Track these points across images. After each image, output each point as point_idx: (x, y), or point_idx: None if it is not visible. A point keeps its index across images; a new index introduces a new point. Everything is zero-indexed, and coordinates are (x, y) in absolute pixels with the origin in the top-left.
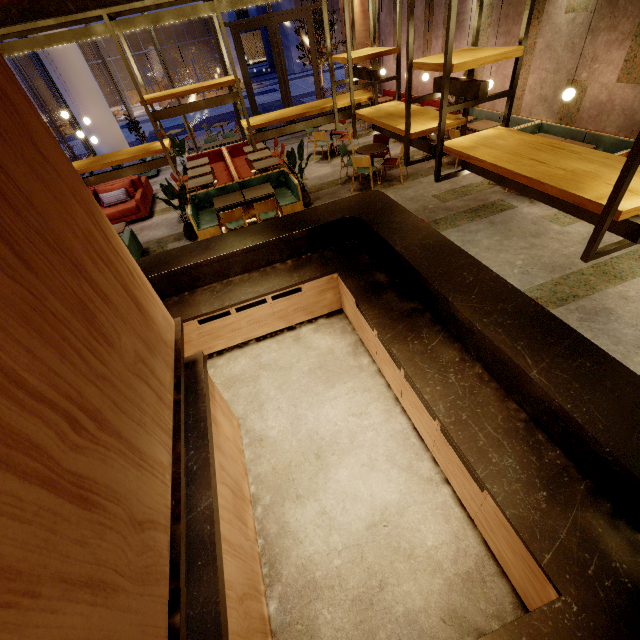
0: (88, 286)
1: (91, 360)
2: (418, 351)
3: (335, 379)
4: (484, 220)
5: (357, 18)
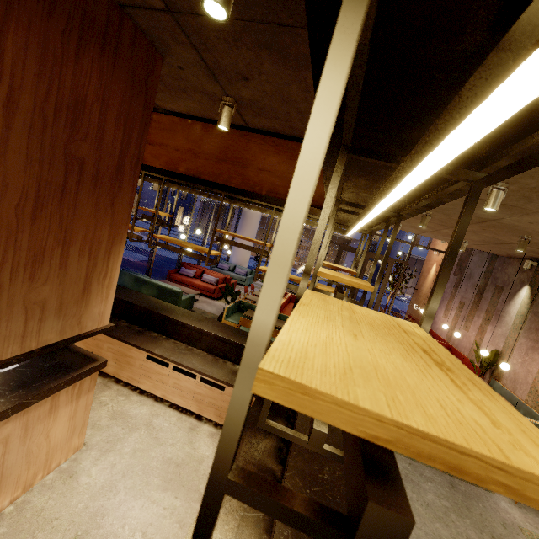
0: (60, 252)
1: (6, 271)
2: (229, 506)
3: (174, 485)
4: (445, 475)
5: (429, 280)
